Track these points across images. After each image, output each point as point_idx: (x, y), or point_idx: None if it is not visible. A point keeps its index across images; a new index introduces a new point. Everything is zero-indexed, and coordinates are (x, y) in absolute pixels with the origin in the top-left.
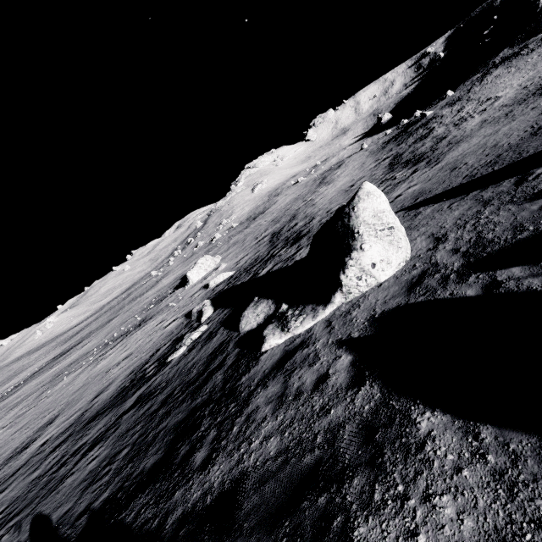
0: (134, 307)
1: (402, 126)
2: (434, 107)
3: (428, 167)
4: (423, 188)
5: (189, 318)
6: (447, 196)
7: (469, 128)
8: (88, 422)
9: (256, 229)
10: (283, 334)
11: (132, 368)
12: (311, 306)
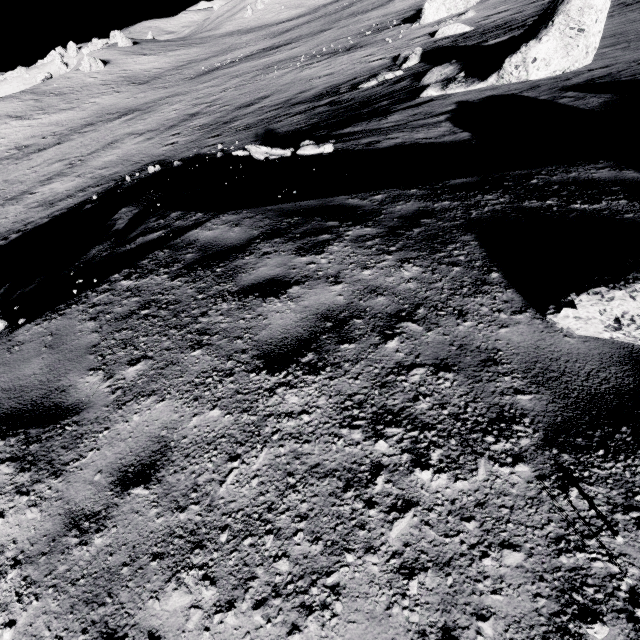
0: (350, 26)
1: None
2: None
3: None
4: None
5: (394, 61)
6: None
7: None
8: (293, 105)
9: None
10: (440, 91)
11: (330, 84)
12: (475, 79)
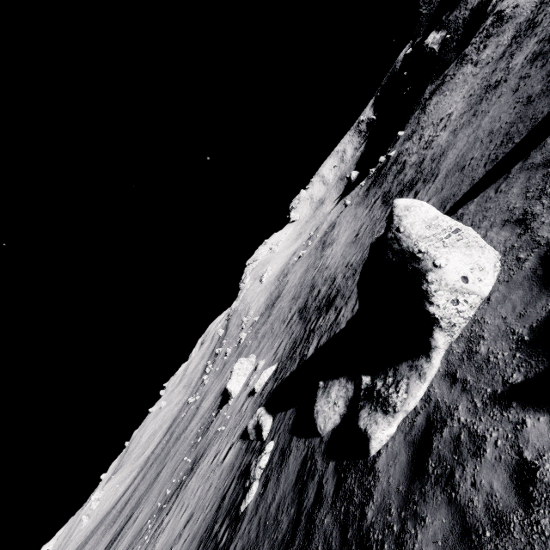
0: (180, 448)
1: (373, 174)
2: (393, 148)
3: (429, 183)
4: (441, 197)
5: (246, 438)
6: (481, 186)
7: (443, 142)
8: None
9: (279, 313)
10: (390, 418)
11: (198, 537)
12: (405, 364)
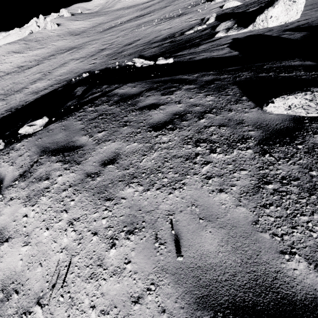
0: (180, 4)
1: None
2: None
3: None
4: None
5: (202, 21)
6: None
7: None
8: (152, 43)
9: None
10: (224, 33)
11: (170, 33)
12: (242, 27)
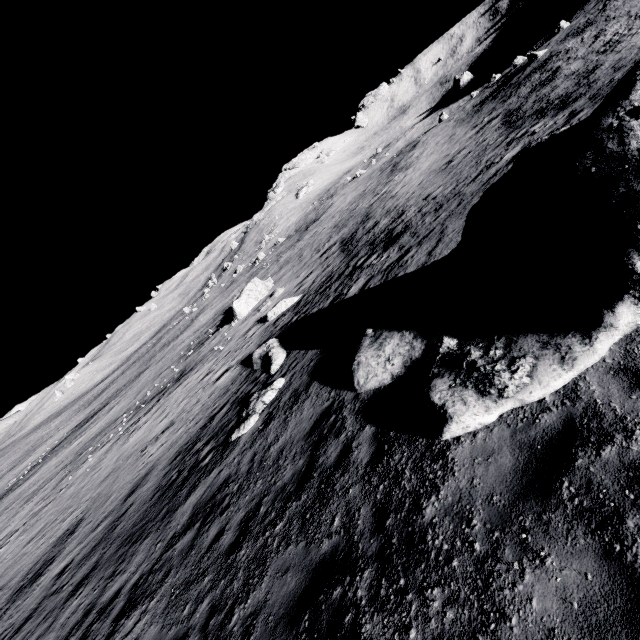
0: (168, 355)
1: (497, 81)
2: (544, 46)
3: None
4: None
5: (248, 366)
6: None
7: None
8: (121, 543)
9: (313, 239)
10: (490, 403)
11: (177, 448)
12: (533, 337)
